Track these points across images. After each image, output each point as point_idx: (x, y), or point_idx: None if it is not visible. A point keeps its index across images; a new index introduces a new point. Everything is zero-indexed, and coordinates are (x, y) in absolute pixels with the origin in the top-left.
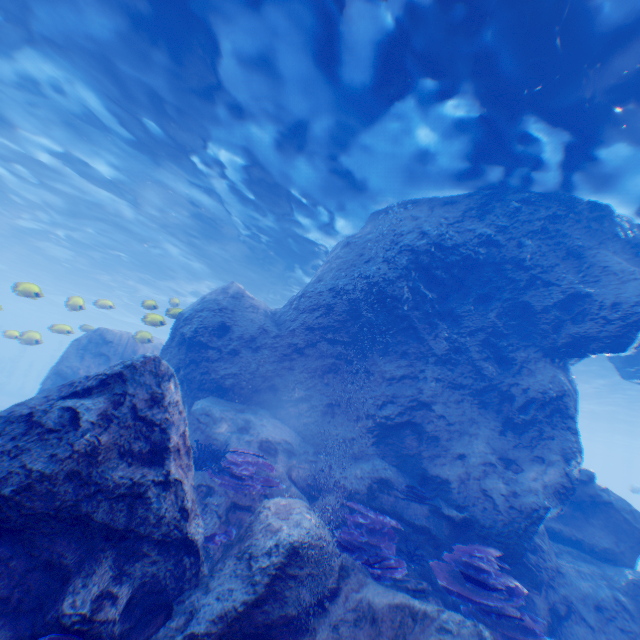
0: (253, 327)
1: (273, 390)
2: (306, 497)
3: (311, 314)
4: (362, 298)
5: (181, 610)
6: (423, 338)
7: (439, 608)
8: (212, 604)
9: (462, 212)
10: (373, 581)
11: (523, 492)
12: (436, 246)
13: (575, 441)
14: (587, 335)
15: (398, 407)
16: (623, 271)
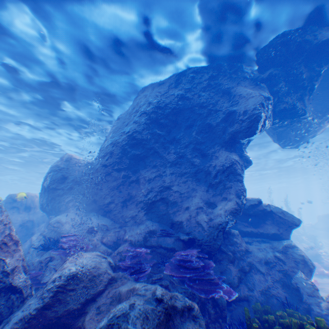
0: (78, 173)
1: (95, 201)
2: (111, 249)
3: (104, 158)
4: (126, 143)
5: (5, 322)
6: (162, 155)
7: (145, 285)
8: (19, 314)
9: (168, 87)
10: (130, 281)
11: (215, 217)
12: (157, 107)
13: (241, 185)
14: (237, 131)
15: (154, 193)
16: (248, 94)
